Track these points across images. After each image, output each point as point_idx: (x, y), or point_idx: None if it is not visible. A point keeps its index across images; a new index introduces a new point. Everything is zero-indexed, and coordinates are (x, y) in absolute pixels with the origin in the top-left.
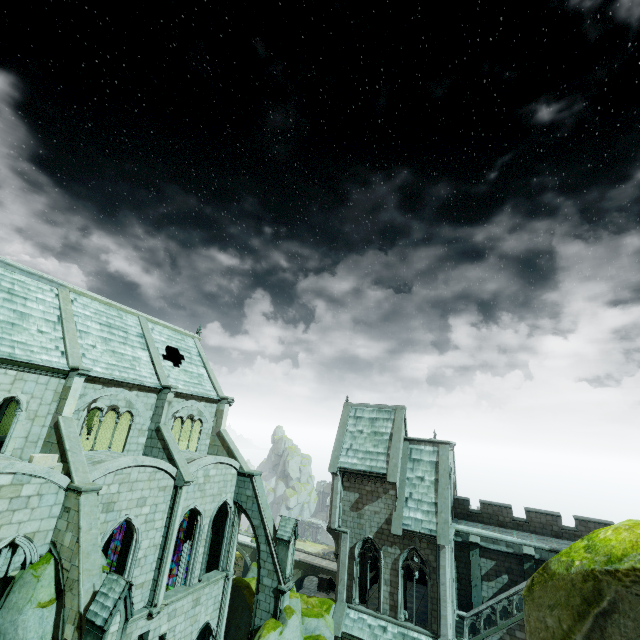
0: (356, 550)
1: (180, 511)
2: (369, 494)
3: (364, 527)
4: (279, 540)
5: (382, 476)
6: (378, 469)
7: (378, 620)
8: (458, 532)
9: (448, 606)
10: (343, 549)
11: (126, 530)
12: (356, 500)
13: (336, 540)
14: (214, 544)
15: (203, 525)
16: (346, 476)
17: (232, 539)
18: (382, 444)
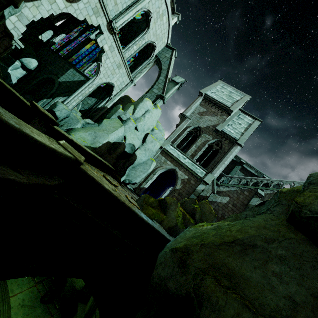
0: (189, 128)
1: None
2: (212, 112)
3: (200, 122)
4: (172, 81)
5: (226, 107)
6: (226, 104)
7: (183, 155)
8: (236, 156)
9: (223, 166)
10: (184, 124)
11: (81, 43)
12: (203, 111)
13: (182, 120)
14: (131, 68)
15: (145, 36)
16: (204, 100)
17: (144, 69)
18: (231, 100)
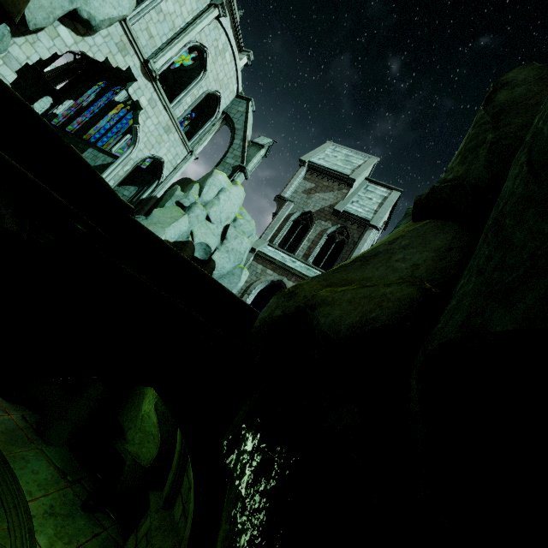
0: (294, 216)
1: (205, 24)
2: (324, 187)
3: (309, 205)
4: (253, 144)
5: (344, 176)
6: (343, 172)
7: (290, 257)
8: None
9: None
10: (284, 210)
11: (101, 109)
12: (311, 188)
13: (280, 205)
14: (188, 134)
15: (202, 82)
16: (310, 172)
17: (208, 133)
18: (351, 166)
